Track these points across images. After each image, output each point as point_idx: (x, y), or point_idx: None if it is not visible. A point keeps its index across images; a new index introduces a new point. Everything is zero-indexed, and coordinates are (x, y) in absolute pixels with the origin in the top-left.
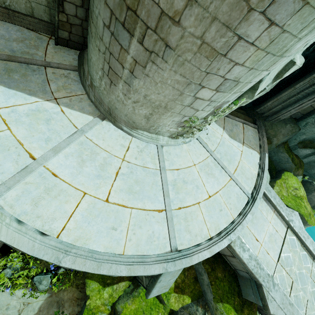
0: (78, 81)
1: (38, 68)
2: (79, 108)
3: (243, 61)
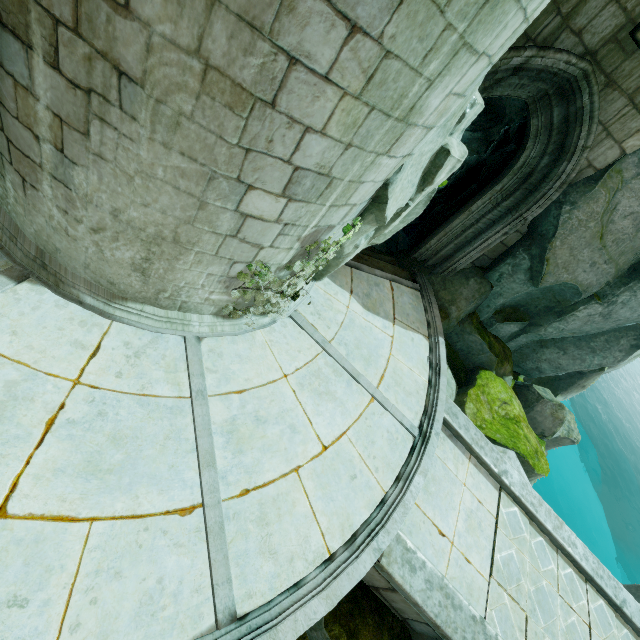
0: None
1: None
2: None
3: (321, 123)
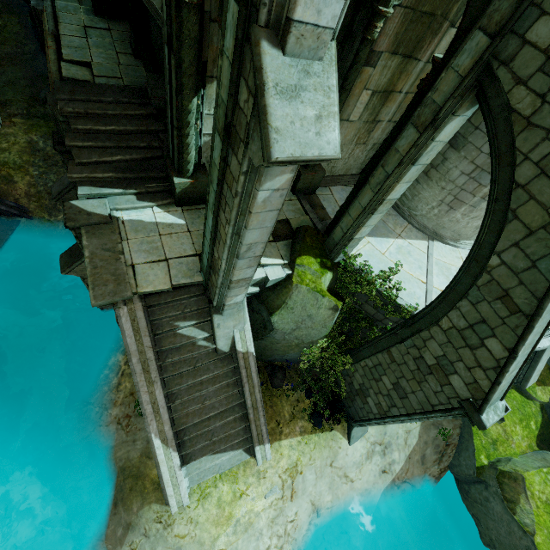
0: (397, 215)
1: None
2: (414, 236)
3: None
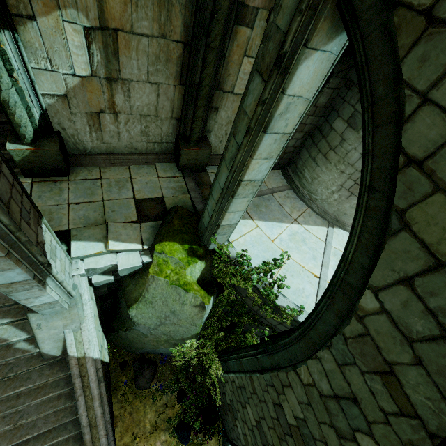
0: (297, 198)
1: (269, 196)
2: (313, 222)
3: None
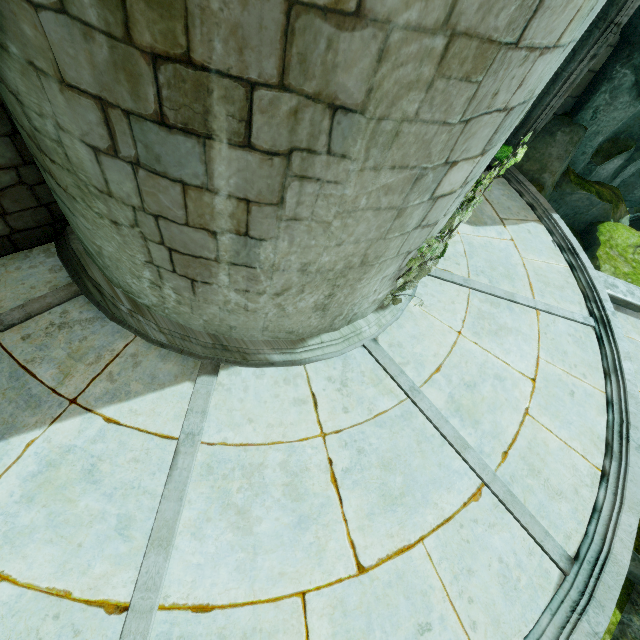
0: (99, 318)
1: None
2: (145, 381)
3: (560, 32)
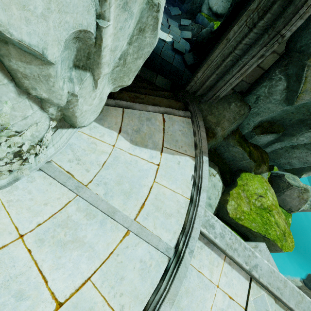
0: None
1: None
2: None
3: None
